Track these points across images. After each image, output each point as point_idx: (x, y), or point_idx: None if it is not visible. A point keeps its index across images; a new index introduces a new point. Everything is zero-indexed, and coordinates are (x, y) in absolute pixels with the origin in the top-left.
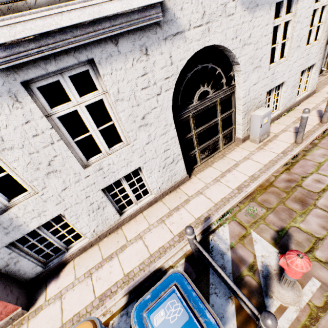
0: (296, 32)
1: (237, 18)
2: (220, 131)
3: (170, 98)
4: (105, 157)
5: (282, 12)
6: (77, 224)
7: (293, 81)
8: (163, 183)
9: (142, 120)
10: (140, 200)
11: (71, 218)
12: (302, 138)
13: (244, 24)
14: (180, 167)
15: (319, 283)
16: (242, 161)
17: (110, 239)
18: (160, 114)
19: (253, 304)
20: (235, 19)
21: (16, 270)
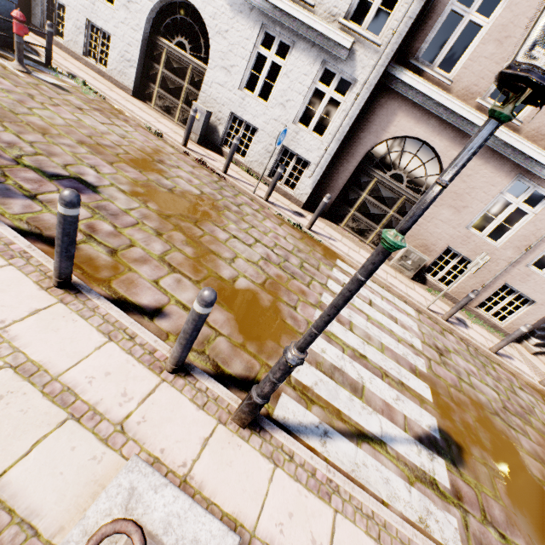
0: (284, 85)
1: (220, 4)
2: (181, 100)
3: (150, 9)
4: (102, 3)
5: (272, 48)
6: (66, 24)
7: (269, 143)
8: (116, 70)
9: (128, 3)
10: (100, 65)
11: (67, 15)
12: (184, 139)
13: (225, 16)
14: (132, 75)
15: (22, 76)
16: (155, 119)
17: (67, 56)
18: (139, 12)
19: (10, 60)
20: (218, 4)
21: (35, 9)
